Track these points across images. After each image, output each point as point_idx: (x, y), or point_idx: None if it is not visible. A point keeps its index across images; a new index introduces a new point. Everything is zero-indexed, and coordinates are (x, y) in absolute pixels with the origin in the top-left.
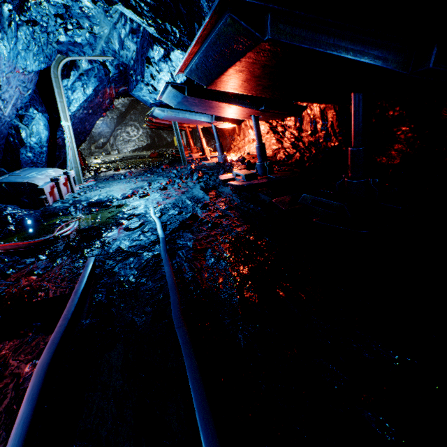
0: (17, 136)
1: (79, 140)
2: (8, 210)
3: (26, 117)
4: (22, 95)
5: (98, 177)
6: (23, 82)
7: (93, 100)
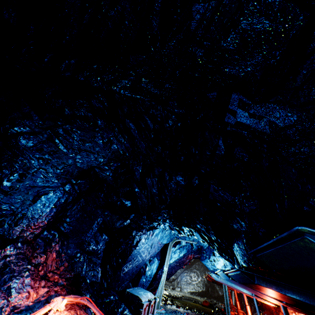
0: (144, 269)
1: (166, 277)
2: (126, 310)
3: (152, 261)
4: (155, 251)
5: (166, 307)
6: (158, 247)
7: (181, 258)
